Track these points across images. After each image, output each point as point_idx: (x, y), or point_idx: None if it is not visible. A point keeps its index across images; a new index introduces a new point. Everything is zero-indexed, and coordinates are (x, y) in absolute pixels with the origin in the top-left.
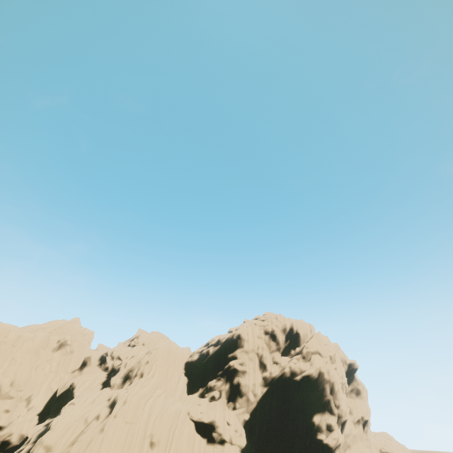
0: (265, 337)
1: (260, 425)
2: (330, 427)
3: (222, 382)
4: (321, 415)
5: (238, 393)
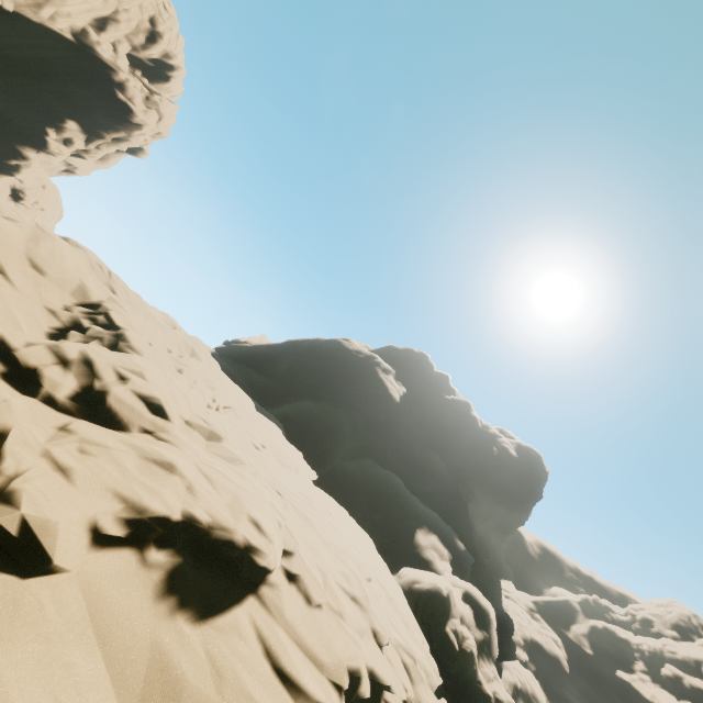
0: (146, 21)
1: (2, 30)
2: (70, 143)
3: None
4: (80, 131)
5: None
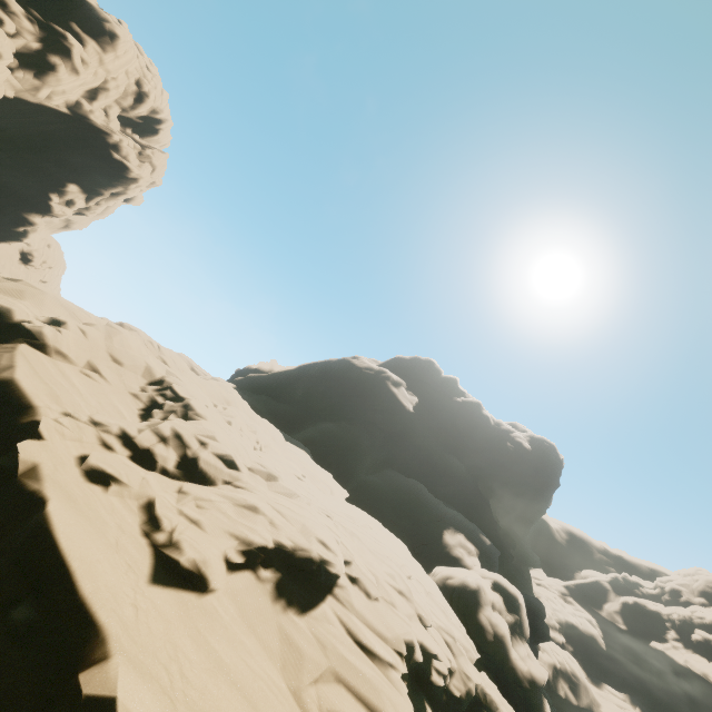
0: (133, 84)
1: (4, 114)
2: (72, 204)
3: (34, 32)
4: (81, 192)
5: (39, 70)
